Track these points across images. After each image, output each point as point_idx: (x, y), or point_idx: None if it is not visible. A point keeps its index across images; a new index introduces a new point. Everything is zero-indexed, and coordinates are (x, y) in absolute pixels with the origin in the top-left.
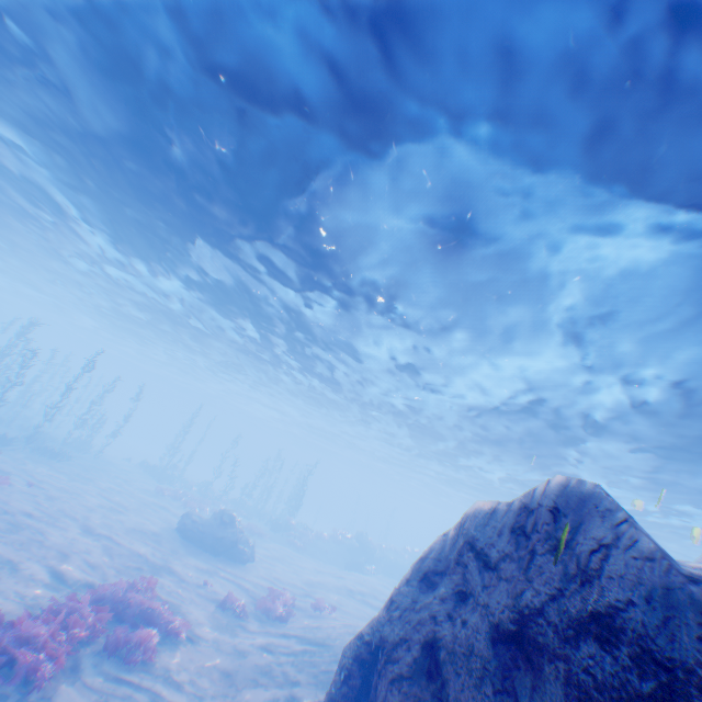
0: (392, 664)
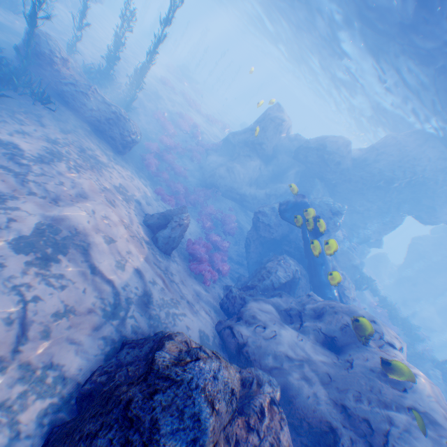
0: None
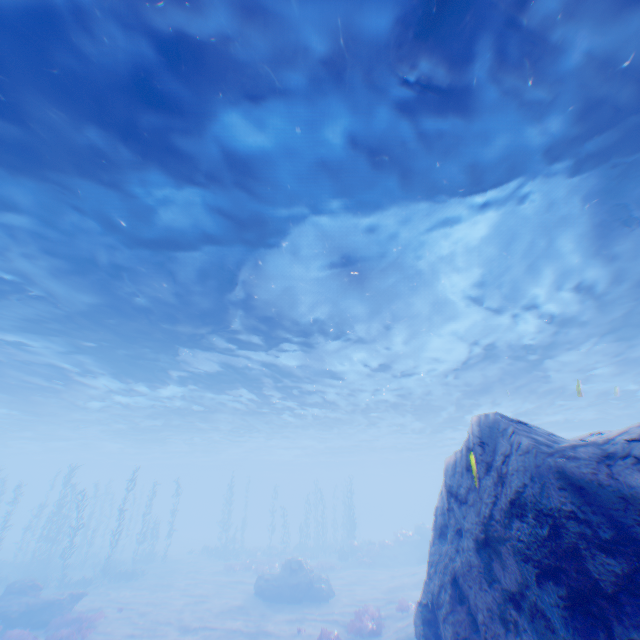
0: (440, 609)
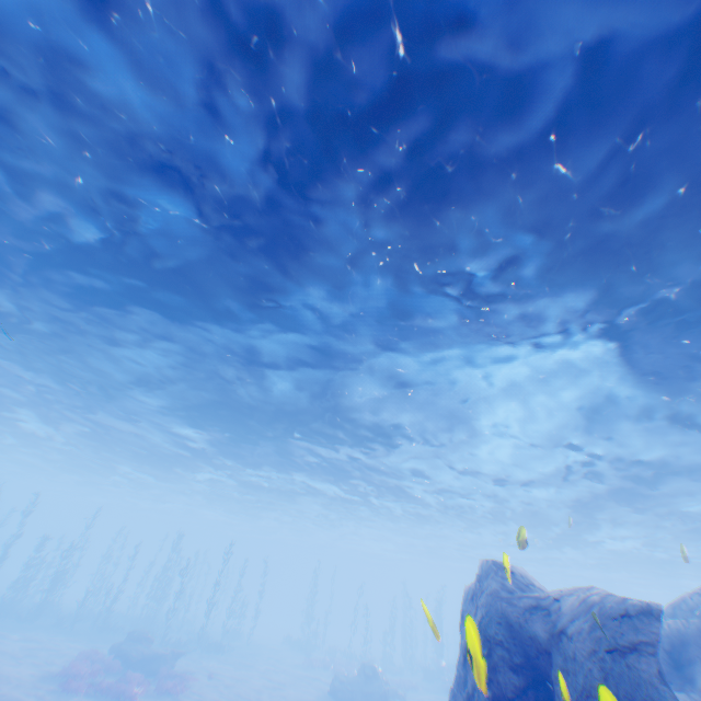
0: None
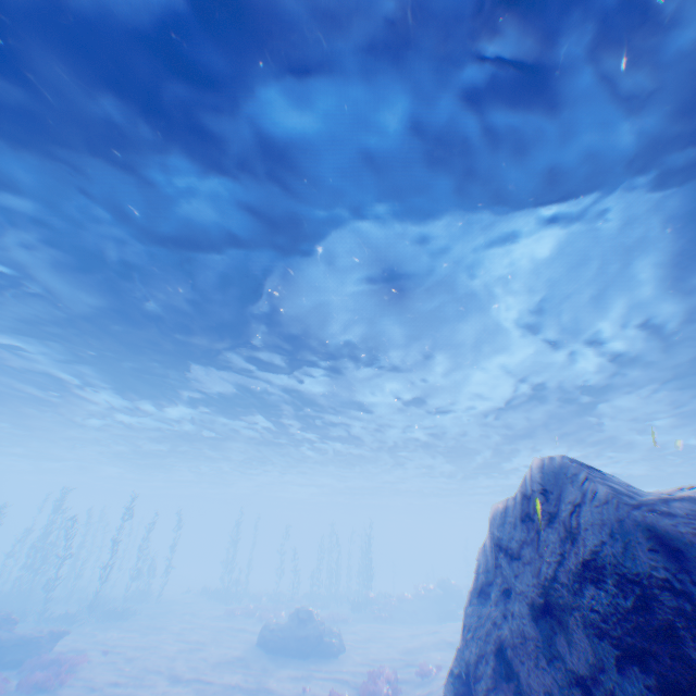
0: (479, 683)
